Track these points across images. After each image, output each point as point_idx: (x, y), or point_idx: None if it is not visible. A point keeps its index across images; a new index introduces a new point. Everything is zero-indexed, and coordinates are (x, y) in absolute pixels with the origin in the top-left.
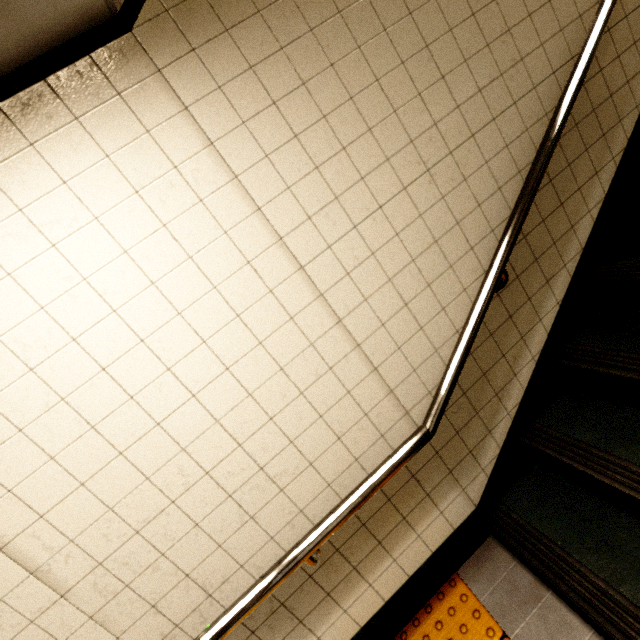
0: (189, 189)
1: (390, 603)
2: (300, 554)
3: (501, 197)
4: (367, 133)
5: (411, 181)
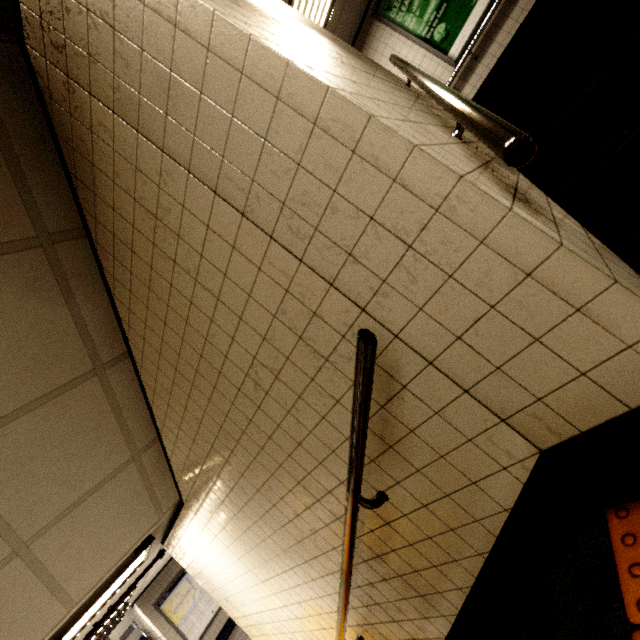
0: (219, 547)
1: None
2: None
3: None
4: (257, 546)
5: (286, 570)
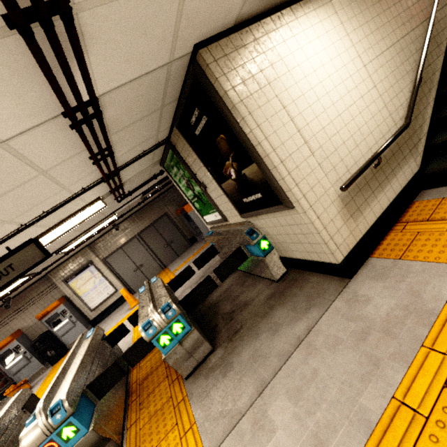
0: (337, 35)
1: (397, 197)
2: (379, 152)
3: (412, 58)
4: (377, 30)
5: (389, 47)
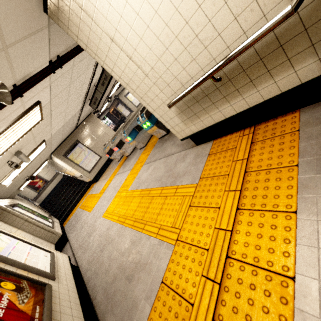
0: None
1: (252, 108)
2: (207, 74)
3: None
4: None
5: None
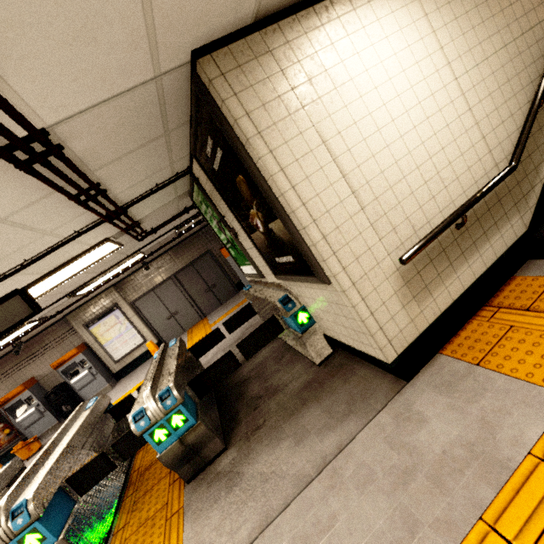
0: (417, 33)
1: (489, 270)
2: (464, 208)
3: (535, 66)
4: (481, 24)
5: (498, 50)
